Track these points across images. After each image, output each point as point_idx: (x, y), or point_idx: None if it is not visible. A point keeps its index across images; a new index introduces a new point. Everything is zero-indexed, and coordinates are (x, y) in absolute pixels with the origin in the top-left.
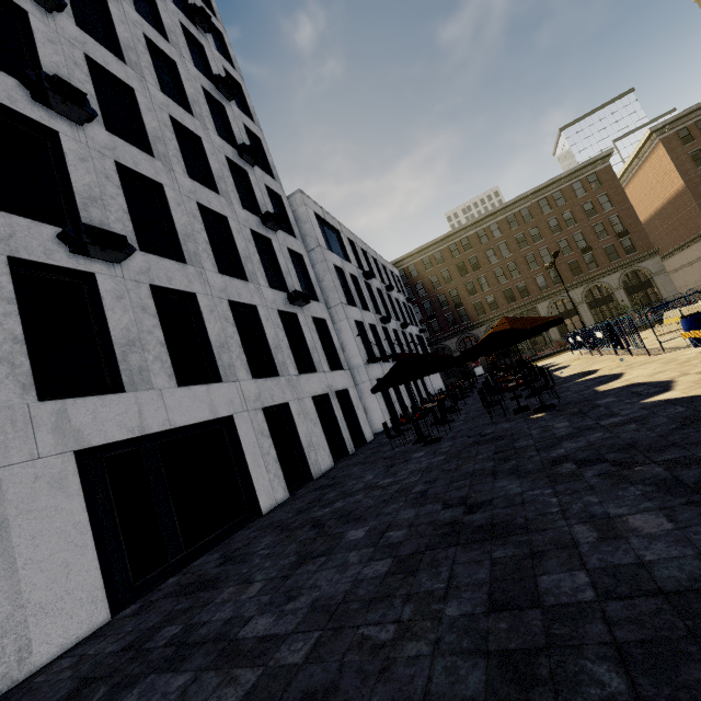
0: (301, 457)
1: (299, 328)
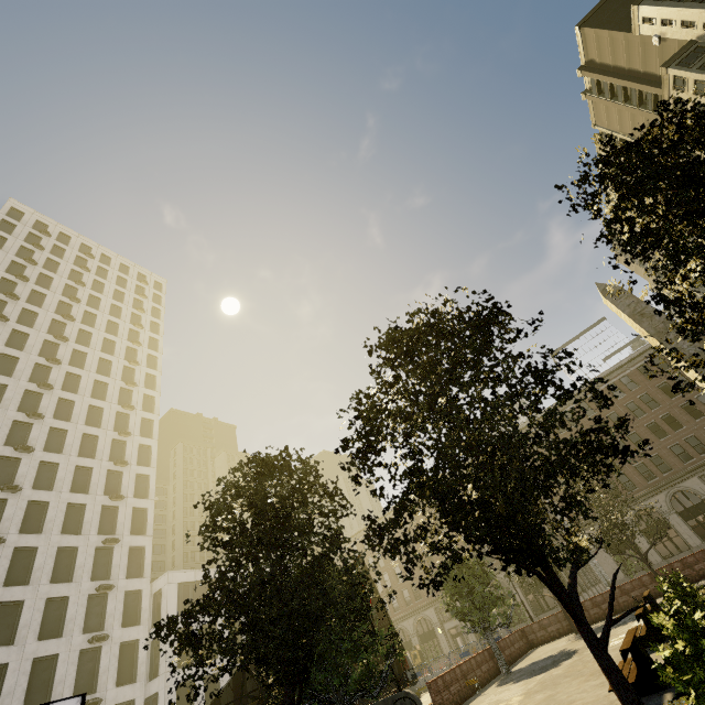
0: None
1: None
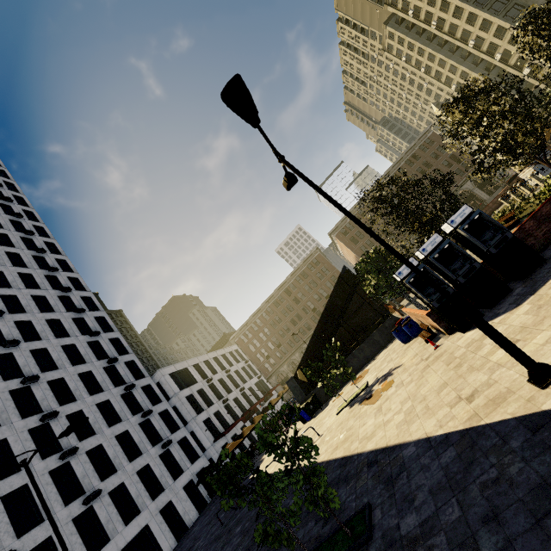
0: (182, 521)
1: (171, 454)
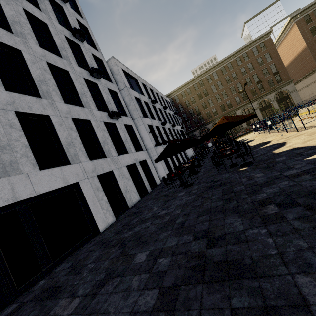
0: (122, 198)
1: (117, 130)
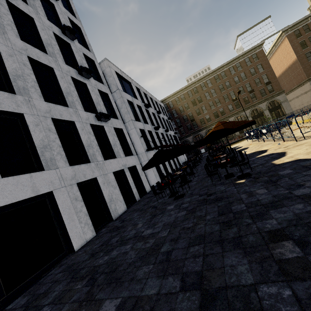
0: (106, 208)
1: (105, 133)
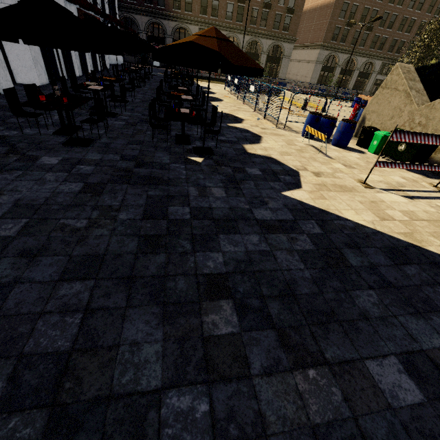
0: None
1: None
